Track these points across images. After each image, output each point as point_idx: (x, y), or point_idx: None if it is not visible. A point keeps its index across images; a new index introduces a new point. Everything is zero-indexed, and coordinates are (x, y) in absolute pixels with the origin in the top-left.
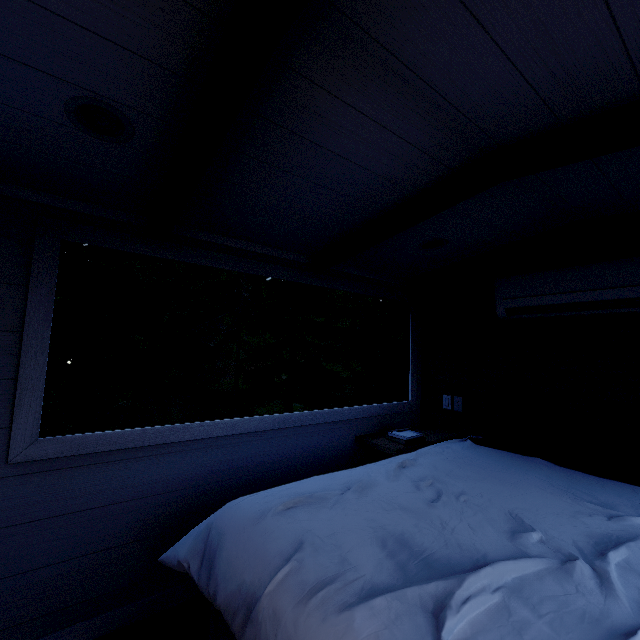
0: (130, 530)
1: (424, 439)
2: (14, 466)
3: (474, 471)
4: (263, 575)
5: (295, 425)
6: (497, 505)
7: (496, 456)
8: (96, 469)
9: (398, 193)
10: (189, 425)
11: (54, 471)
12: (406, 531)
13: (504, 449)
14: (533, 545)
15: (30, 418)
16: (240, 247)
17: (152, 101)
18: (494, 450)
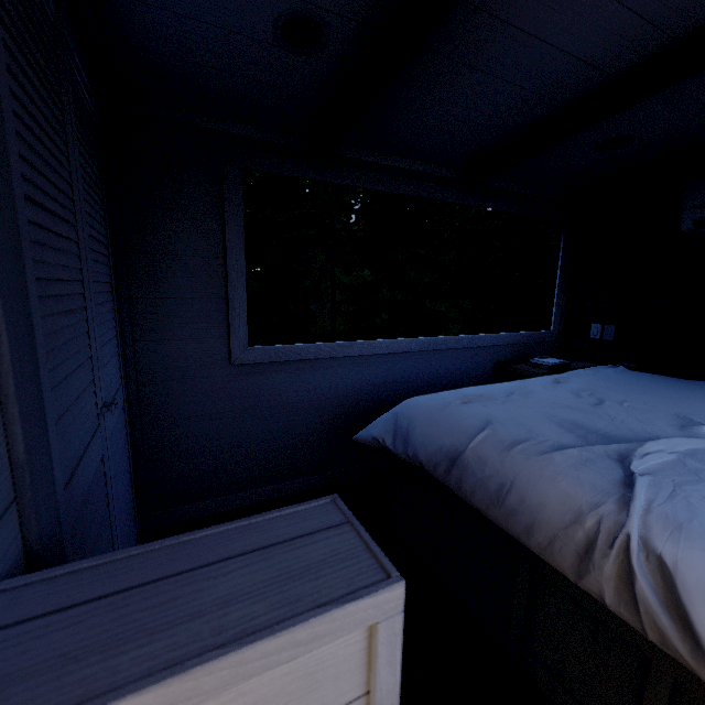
0: (315, 423)
1: (568, 366)
2: (235, 367)
3: (633, 388)
4: (462, 438)
5: (440, 348)
6: (662, 410)
7: (654, 379)
8: (288, 374)
9: (593, 79)
10: (353, 343)
11: (260, 373)
12: (578, 420)
13: (663, 374)
14: (703, 434)
15: (240, 330)
16: (391, 164)
17: (358, 2)
18: (651, 375)
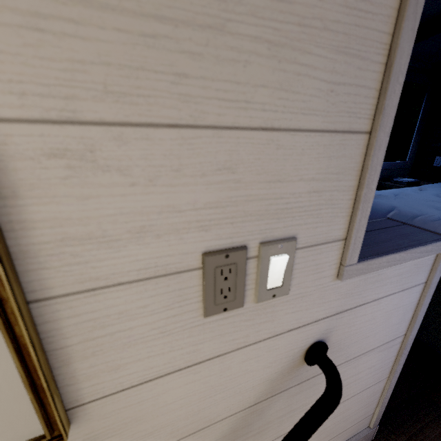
0: None
1: (419, 183)
2: None
3: None
4: (378, 215)
5: None
6: None
7: None
8: None
9: None
10: None
11: None
12: None
13: None
14: None
15: None
16: None
17: None
18: None
